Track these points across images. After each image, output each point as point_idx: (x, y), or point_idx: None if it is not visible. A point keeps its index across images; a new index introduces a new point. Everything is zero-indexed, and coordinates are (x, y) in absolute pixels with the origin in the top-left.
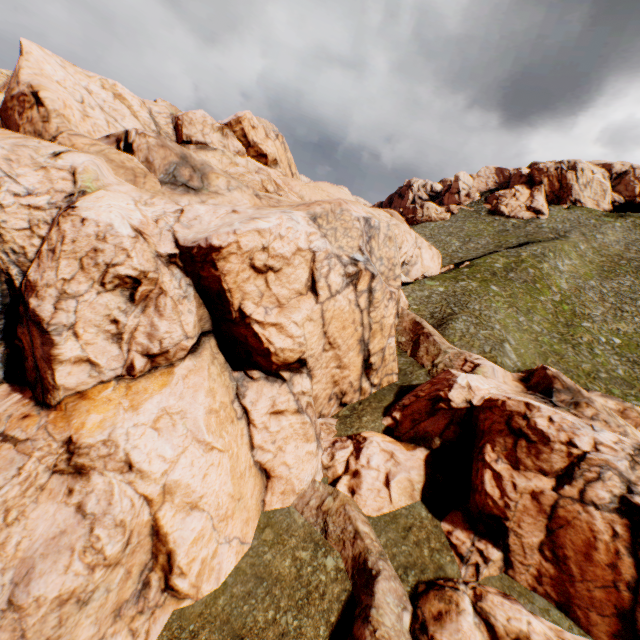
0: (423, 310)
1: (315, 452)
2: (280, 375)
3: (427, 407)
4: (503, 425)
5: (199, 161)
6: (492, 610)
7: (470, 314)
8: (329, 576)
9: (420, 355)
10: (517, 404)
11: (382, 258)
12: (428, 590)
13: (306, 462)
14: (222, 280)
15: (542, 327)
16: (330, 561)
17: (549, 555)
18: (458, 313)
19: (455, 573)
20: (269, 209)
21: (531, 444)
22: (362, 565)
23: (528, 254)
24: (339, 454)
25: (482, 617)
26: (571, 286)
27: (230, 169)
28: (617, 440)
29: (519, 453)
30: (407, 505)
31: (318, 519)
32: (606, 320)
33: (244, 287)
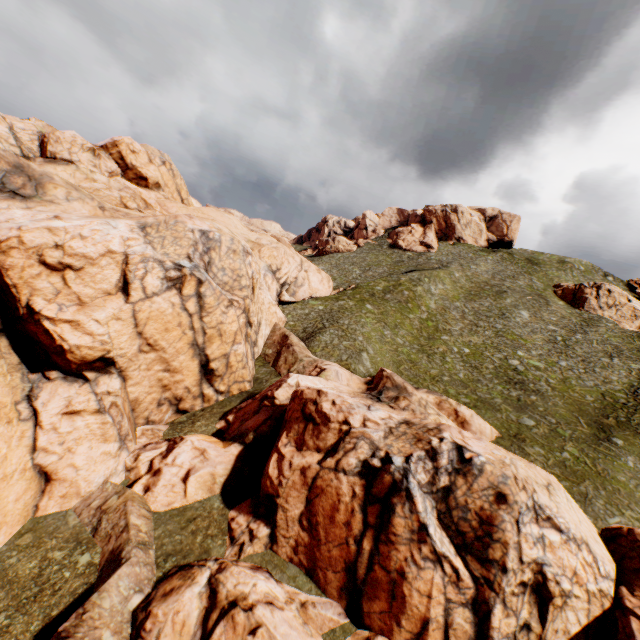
0: (299, 326)
1: (115, 453)
2: (83, 375)
3: (257, 407)
4: (300, 412)
5: (40, 172)
6: (226, 579)
7: (338, 328)
8: (76, 572)
9: (280, 364)
10: (312, 392)
11: (225, 269)
12: (177, 572)
13: (100, 463)
14: (4, 275)
15: (405, 340)
16: (86, 557)
17: (306, 524)
18: (328, 327)
19: (220, 555)
20: (103, 218)
21: (316, 426)
22: (116, 556)
23: (406, 279)
24: (146, 454)
25: (212, 586)
26: (439, 306)
27: (85, 184)
28: (387, 417)
29: (306, 436)
30: (204, 498)
31: (94, 519)
32: (463, 334)
33: (34, 283)
